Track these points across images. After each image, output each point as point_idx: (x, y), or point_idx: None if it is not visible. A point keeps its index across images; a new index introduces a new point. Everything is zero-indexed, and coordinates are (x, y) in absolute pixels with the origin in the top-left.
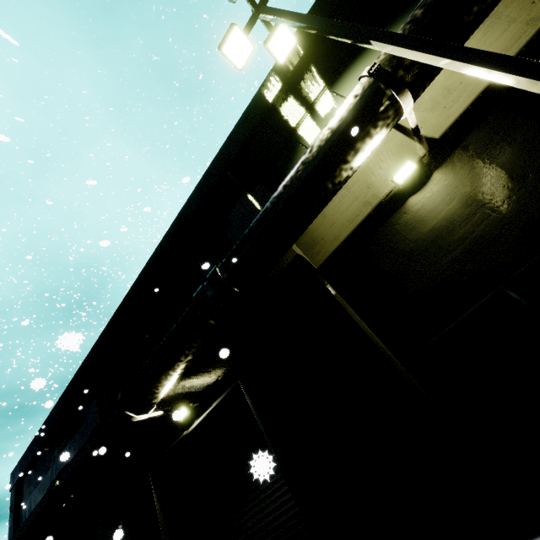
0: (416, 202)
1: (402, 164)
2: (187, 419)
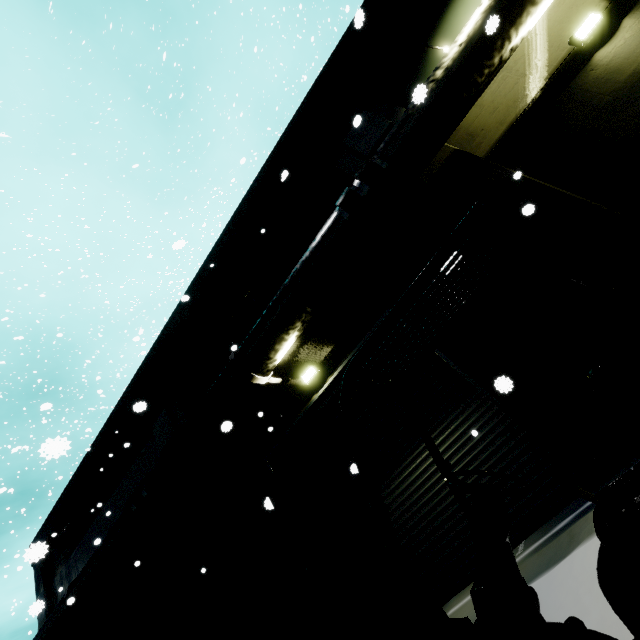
0: (605, 55)
1: (578, 25)
2: (315, 381)
